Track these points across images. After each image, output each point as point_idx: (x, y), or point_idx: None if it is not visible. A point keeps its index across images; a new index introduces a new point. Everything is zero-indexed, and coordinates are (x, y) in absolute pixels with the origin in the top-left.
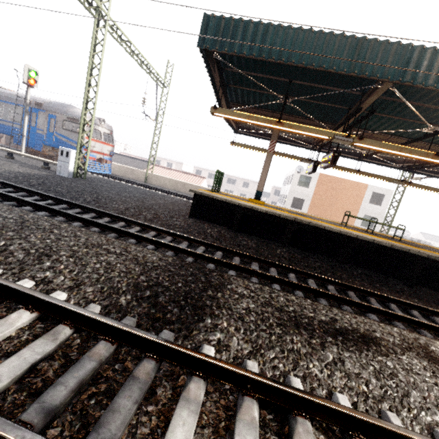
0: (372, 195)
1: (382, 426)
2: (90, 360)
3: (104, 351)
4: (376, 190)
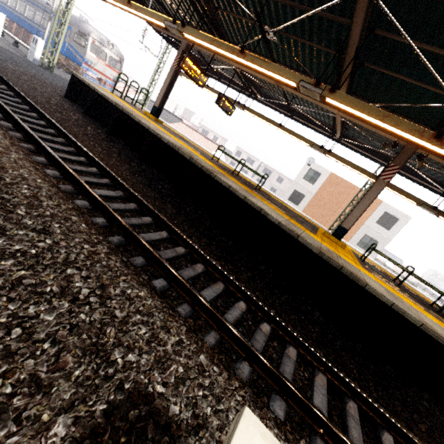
0: (384, 215)
1: None
2: None
3: None
4: (391, 211)
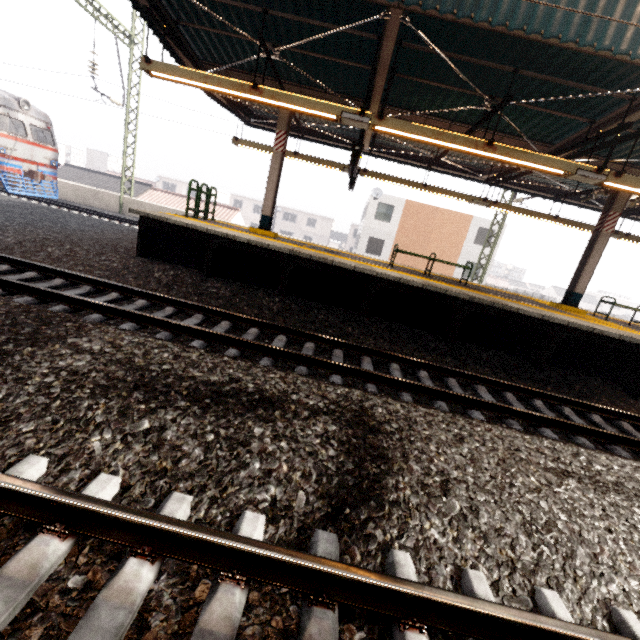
0: (479, 231)
1: (98, 512)
2: None
3: None
4: (484, 224)
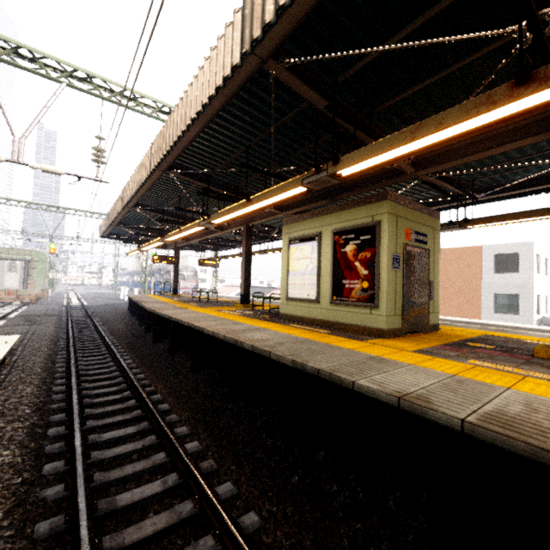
0: (497, 259)
1: None
2: None
3: None
4: (499, 250)
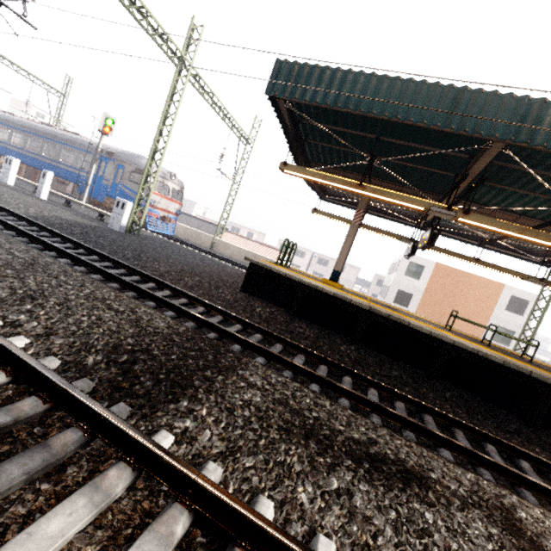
0: (511, 299)
1: None
2: (6, 414)
3: (29, 408)
4: (517, 293)
